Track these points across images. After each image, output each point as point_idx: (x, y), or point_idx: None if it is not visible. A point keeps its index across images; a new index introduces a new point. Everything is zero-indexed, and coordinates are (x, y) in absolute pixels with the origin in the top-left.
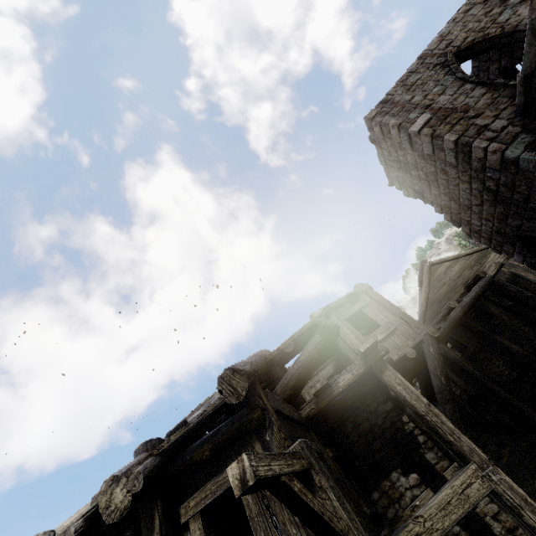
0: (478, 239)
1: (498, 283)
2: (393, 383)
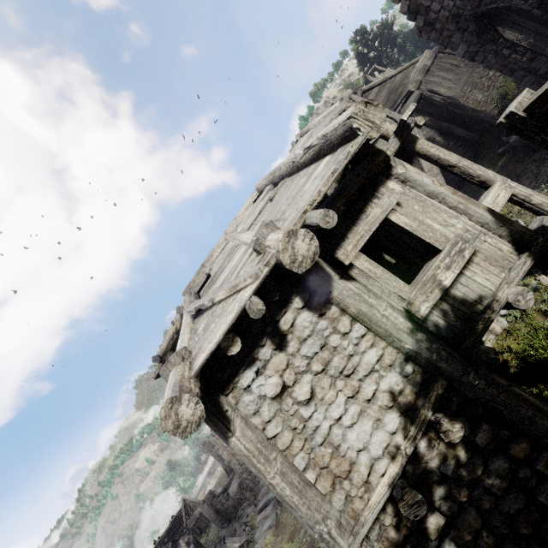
0: (428, 36)
1: (426, 95)
2: (427, 148)
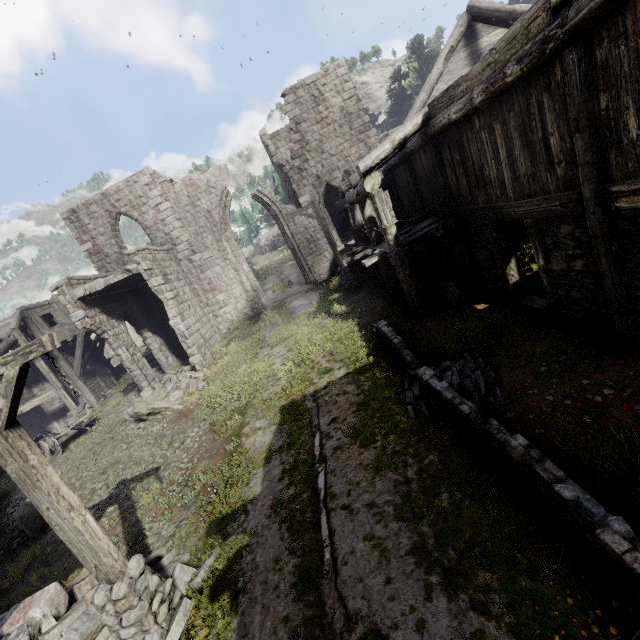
0: None
1: None
2: (38, 365)
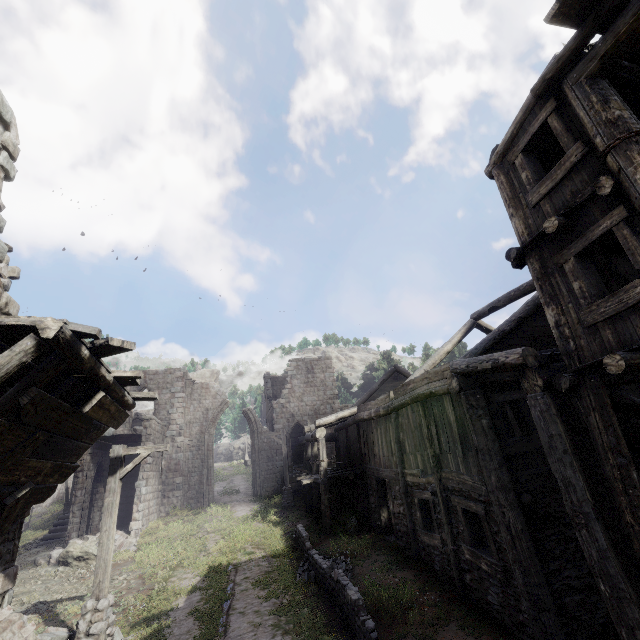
0: None
1: None
2: None
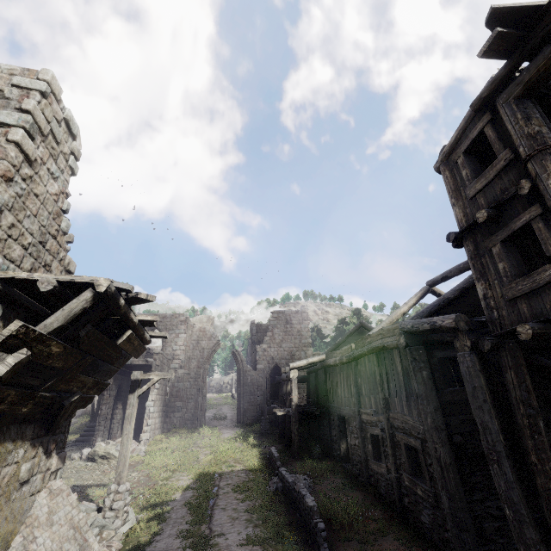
0: None
1: None
2: None
